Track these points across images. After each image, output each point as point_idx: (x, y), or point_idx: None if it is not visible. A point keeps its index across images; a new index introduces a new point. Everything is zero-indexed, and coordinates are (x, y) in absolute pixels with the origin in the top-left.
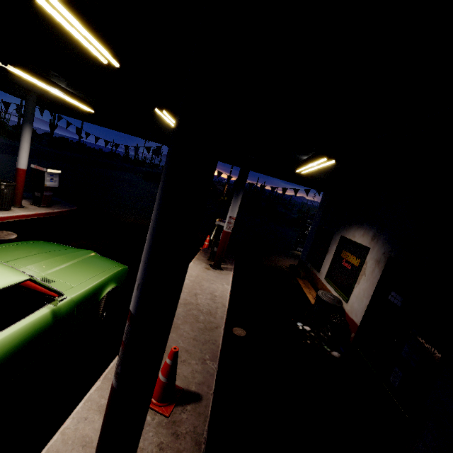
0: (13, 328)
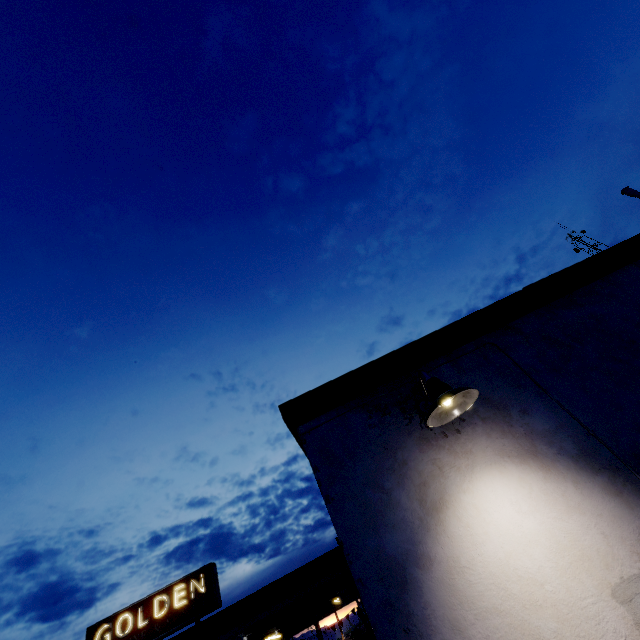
0: None
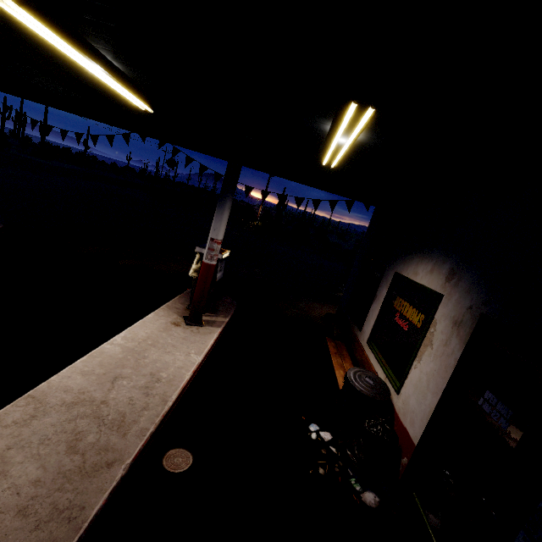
0: None
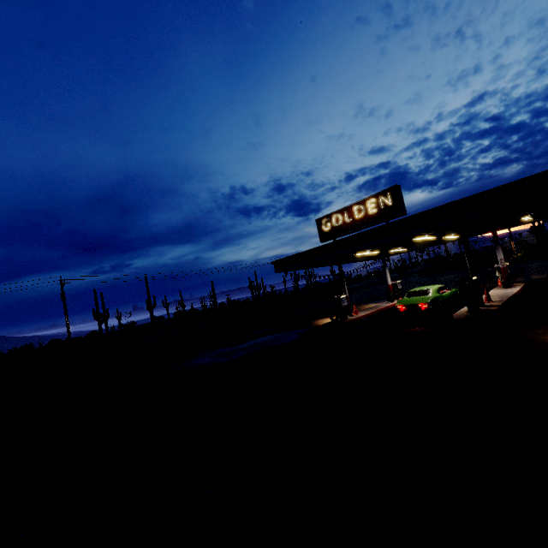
0: (447, 292)
